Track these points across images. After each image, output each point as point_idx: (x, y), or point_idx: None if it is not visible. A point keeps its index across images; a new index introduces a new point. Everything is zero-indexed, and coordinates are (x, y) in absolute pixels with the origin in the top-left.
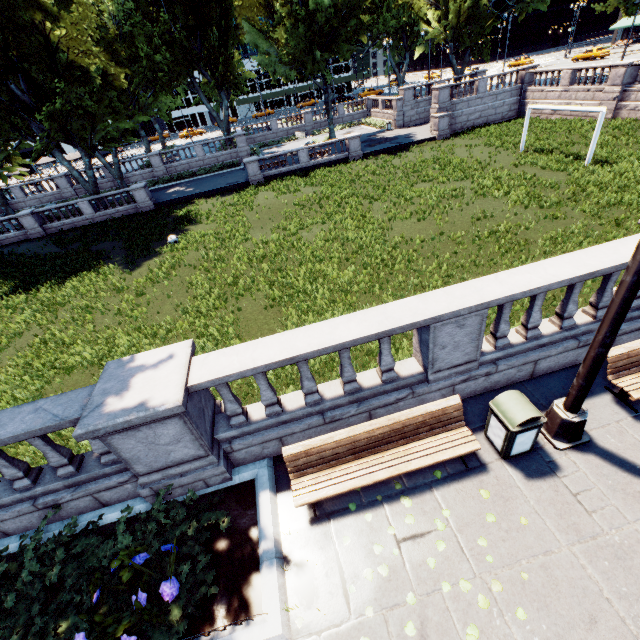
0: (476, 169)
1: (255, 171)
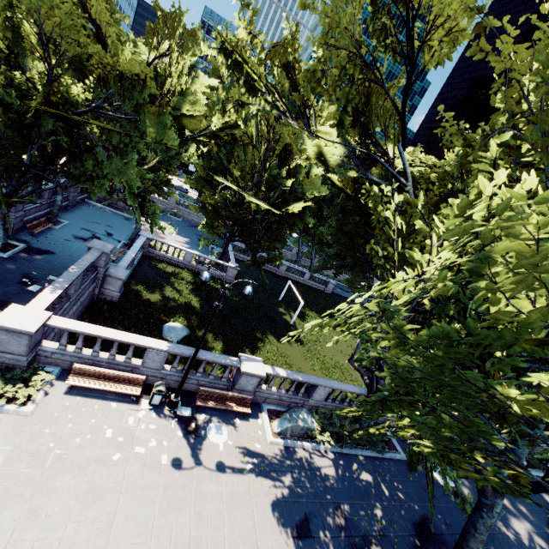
0: None
1: None
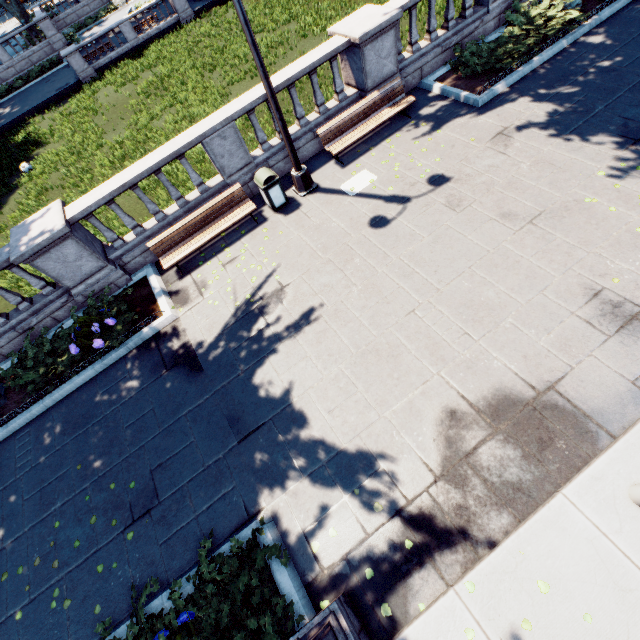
0: (302, 5)
1: (81, 65)
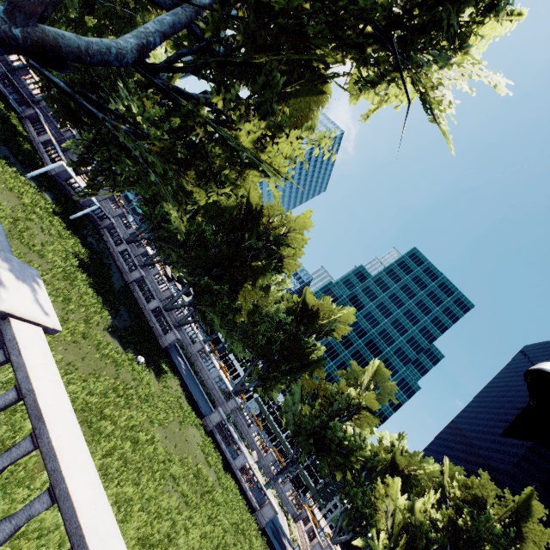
0: None
1: (214, 419)
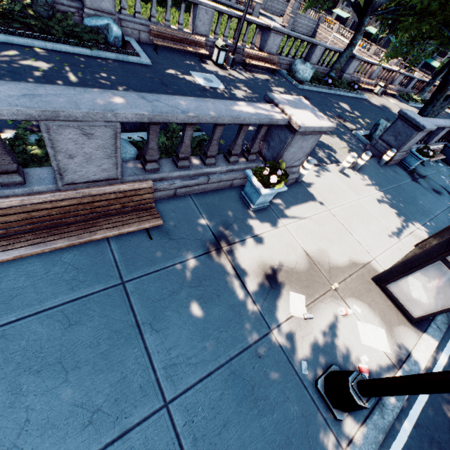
0: None
1: None
